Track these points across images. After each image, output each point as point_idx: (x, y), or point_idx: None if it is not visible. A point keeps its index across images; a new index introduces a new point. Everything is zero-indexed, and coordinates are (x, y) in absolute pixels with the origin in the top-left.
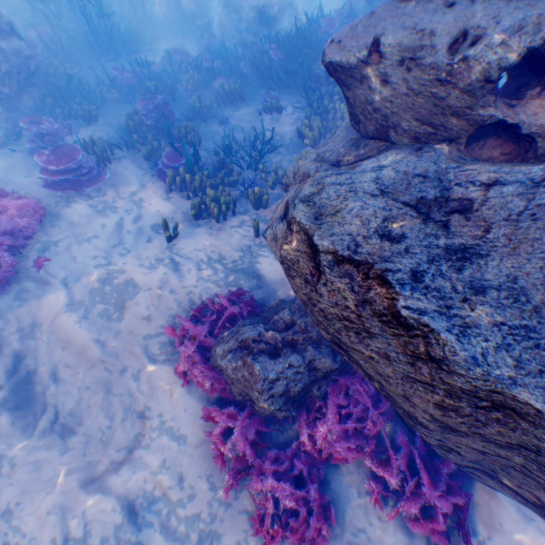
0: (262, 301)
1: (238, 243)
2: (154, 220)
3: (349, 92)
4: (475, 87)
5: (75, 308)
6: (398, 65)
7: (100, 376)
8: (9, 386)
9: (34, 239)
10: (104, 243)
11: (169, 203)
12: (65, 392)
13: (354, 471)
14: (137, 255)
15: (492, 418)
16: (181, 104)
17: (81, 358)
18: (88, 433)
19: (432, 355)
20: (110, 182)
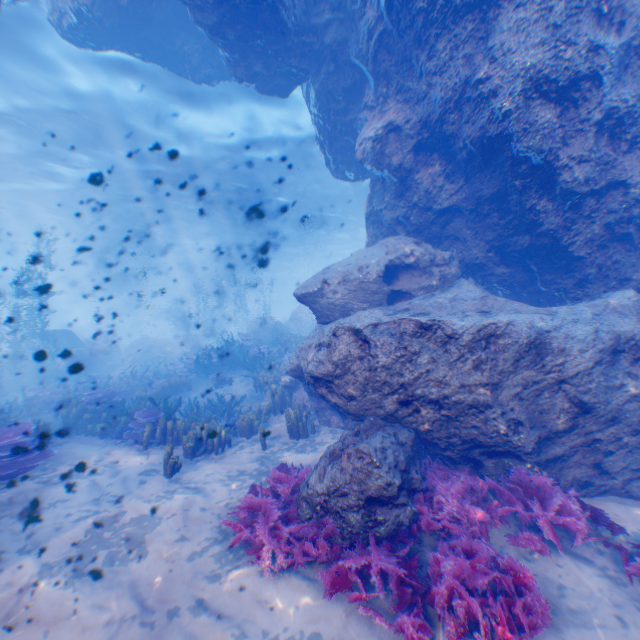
0: None
1: (250, 455)
2: (138, 467)
3: (316, 304)
4: (377, 280)
5: (57, 571)
6: (338, 285)
7: None
8: None
9: None
10: (77, 499)
11: (148, 454)
12: None
13: (503, 542)
14: (134, 495)
15: (493, 351)
16: None
17: (88, 633)
18: None
19: (447, 334)
20: (56, 459)
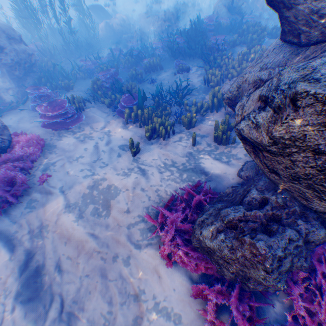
0: (214, 190)
1: (182, 151)
2: (119, 142)
3: (290, 11)
4: None
5: (71, 210)
6: None
7: (96, 265)
8: (22, 281)
9: (37, 162)
10: (87, 160)
11: (127, 130)
12: (69, 282)
13: None
14: (112, 166)
15: None
16: (123, 76)
17: (80, 251)
18: (93, 321)
19: None
20: (85, 122)
